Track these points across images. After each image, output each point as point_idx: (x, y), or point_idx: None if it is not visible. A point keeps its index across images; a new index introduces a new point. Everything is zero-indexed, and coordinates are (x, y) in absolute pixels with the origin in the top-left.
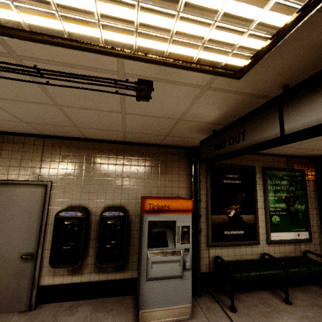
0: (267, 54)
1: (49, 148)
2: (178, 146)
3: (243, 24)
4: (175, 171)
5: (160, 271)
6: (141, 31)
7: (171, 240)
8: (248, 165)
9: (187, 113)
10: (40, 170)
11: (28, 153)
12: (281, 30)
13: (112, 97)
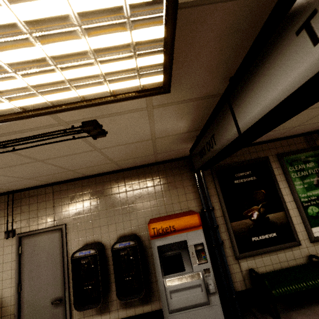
0: (172, 64)
1: (58, 194)
2: (175, 159)
3: (123, 50)
4: (179, 185)
5: (181, 301)
6: (40, 91)
7: (188, 262)
8: (259, 157)
9: (156, 132)
10: (54, 215)
11: (42, 202)
12: (164, 40)
13: (75, 141)
